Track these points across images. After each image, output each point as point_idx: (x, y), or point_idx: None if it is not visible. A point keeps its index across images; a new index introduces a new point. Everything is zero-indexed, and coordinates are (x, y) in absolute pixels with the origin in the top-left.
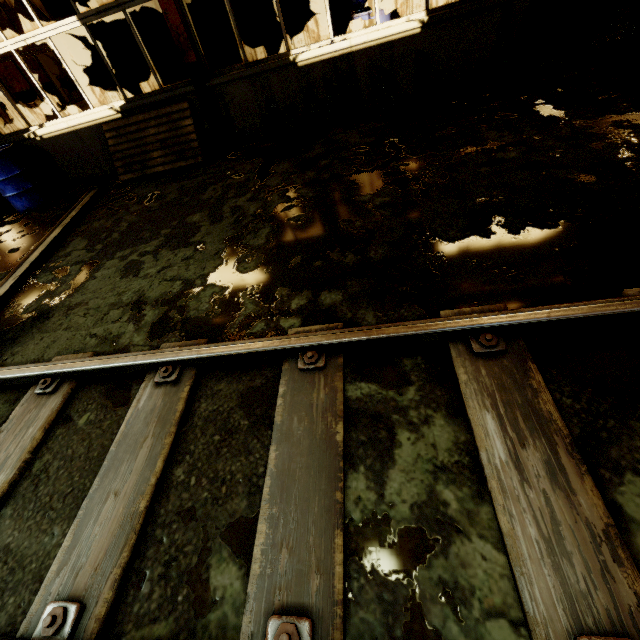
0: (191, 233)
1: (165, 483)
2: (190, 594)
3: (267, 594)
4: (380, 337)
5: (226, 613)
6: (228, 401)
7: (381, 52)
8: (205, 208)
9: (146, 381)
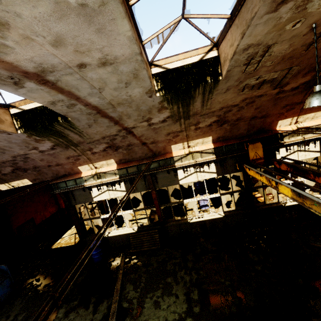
0: (171, 288)
1: None
2: None
3: None
4: None
5: None
6: None
7: (212, 220)
8: (170, 275)
9: None
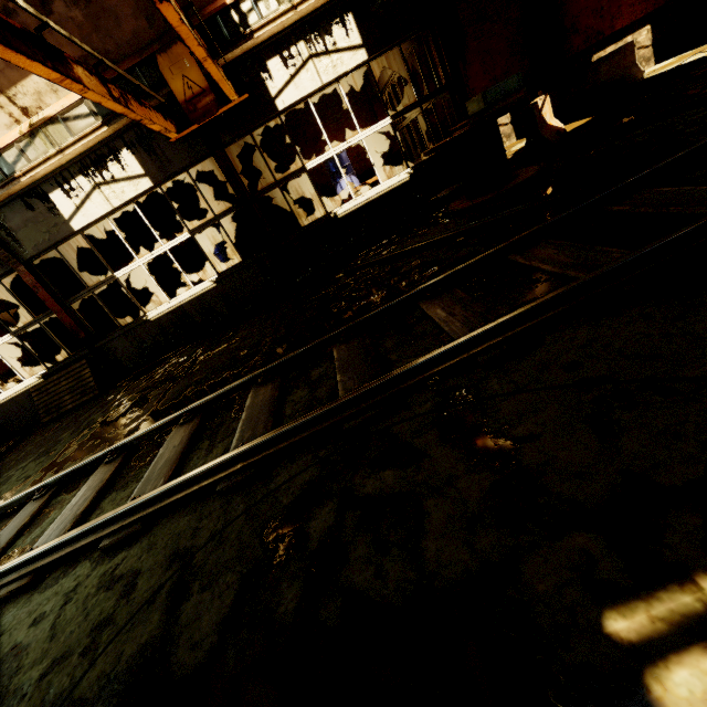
0: (54, 446)
1: None
2: None
3: None
4: (70, 470)
5: None
6: None
7: (199, 300)
8: (75, 426)
9: None
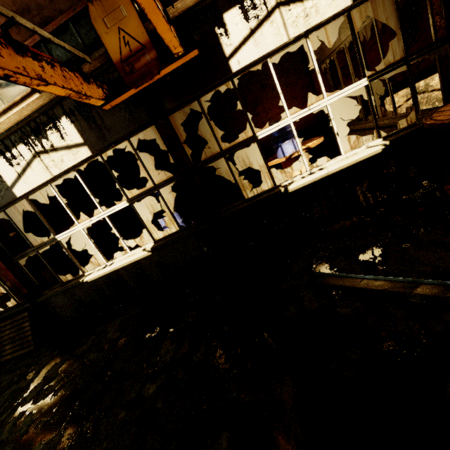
0: None
1: None
2: None
3: None
4: None
5: None
6: None
7: (134, 266)
8: None
9: None
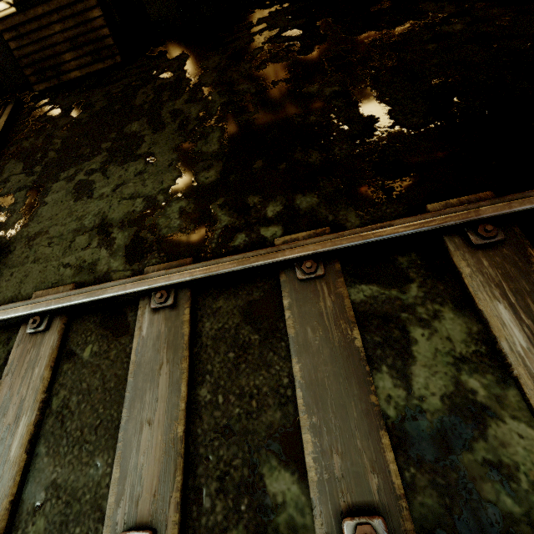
0: (135, 144)
1: (193, 404)
2: (252, 503)
3: (331, 498)
4: (378, 239)
5: (291, 515)
6: (231, 318)
7: None
8: (141, 115)
9: (141, 308)
